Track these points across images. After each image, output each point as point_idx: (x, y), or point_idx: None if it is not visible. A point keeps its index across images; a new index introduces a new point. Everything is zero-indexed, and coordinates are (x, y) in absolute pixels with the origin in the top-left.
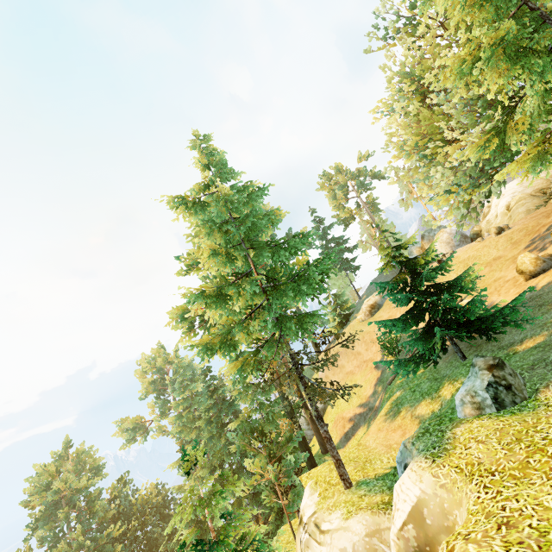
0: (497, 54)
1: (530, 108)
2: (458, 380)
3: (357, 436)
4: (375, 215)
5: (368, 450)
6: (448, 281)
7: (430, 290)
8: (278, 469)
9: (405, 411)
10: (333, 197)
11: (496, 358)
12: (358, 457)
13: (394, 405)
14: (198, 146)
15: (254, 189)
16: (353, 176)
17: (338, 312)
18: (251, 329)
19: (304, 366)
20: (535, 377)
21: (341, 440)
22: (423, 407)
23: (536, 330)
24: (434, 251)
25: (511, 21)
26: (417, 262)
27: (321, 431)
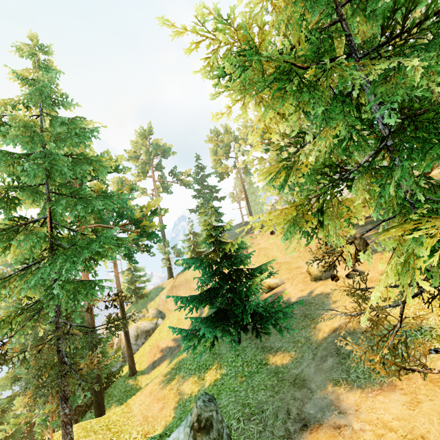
0: (256, 68)
1: (316, 153)
2: (221, 369)
3: (160, 368)
4: (247, 176)
5: (129, 416)
6: (249, 270)
7: (233, 273)
8: (52, 409)
9: (176, 381)
10: (214, 152)
11: (208, 416)
12: (115, 423)
13: (176, 367)
14: (29, 54)
15: (77, 127)
16: (236, 139)
17: (194, 248)
18: (3, 293)
19: (73, 335)
20: (244, 436)
21: (149, 366)
22: (189, 384)
23: (290, 345)
24: (242, 242)
25: (297, 29)
26: (225, 248)
27: (61, 413)
